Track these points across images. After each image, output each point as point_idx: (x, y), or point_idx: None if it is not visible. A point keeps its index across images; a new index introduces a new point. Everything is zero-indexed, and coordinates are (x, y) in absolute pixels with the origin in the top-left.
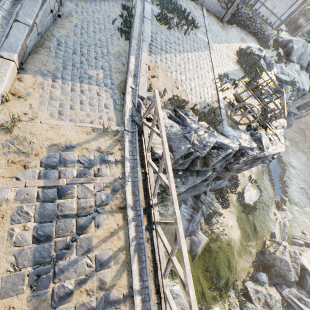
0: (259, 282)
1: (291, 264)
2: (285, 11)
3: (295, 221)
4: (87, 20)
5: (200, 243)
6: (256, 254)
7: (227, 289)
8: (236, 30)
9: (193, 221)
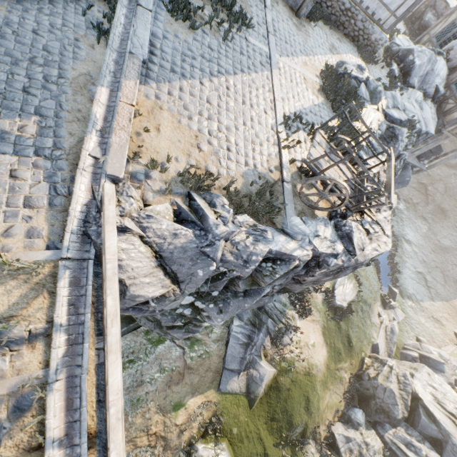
0: (352, 423)
1: (399, 393)
2: (402, 1)
3: (407, 323)
4: (23, 6)
5: (262, 381)
6: (350, 380)
7: (304, 443)
8: (323, 31)
9: (252, 345)
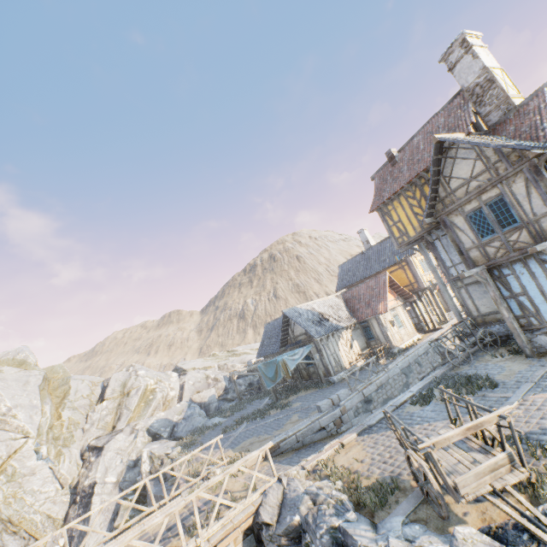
0: None
1: None
2: None
3: None
4: None
5: None
6: None
7: None
8: None
9: None
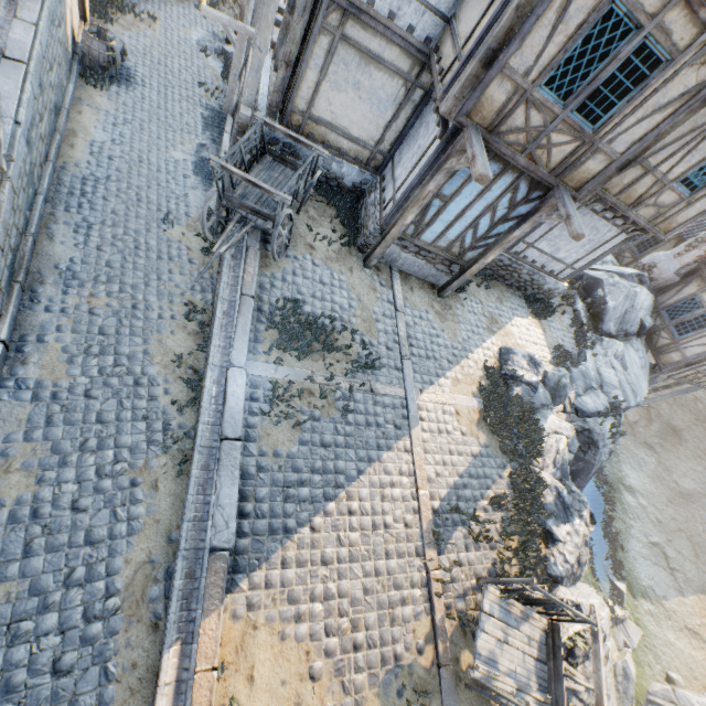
0: None
1: None
2: (581, 256)
3: (648, 647)
4: (60, 455)
5: None
6: None
7: None
8: (477, 297)
9: None
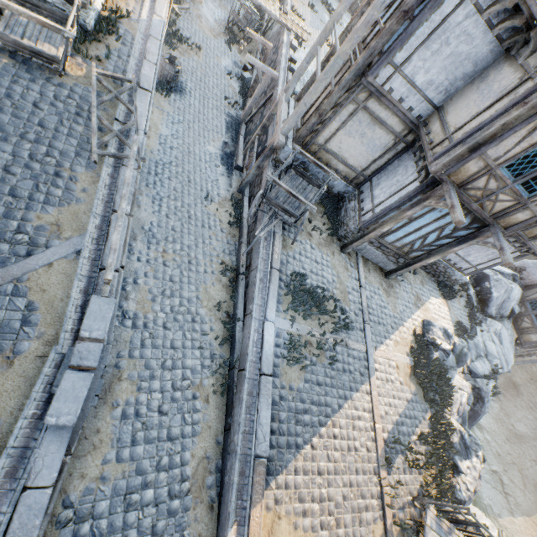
0: None
1: None
2: (483, 261)
3: None
4: (150, 370)
5: None
6: None
7: None
8: (408, 280)
9: None
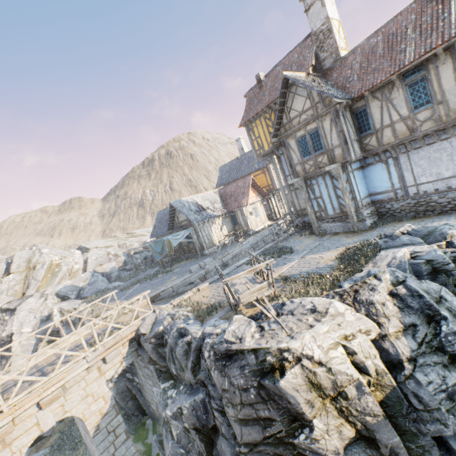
0: None
1: None
2: None
3: None
4: None
5: None
6: None
7: None
8: (392, 226)
9: None
